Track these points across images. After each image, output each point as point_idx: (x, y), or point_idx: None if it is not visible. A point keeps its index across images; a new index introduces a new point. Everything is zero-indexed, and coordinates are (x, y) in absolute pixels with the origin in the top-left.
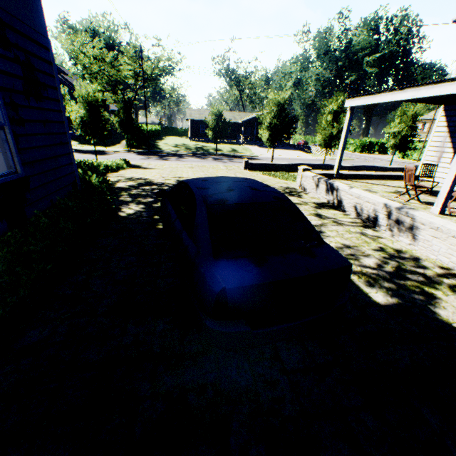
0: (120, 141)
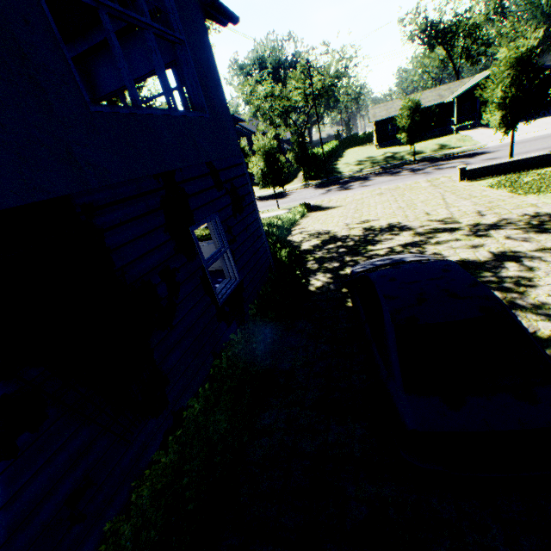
0: (296, 174)
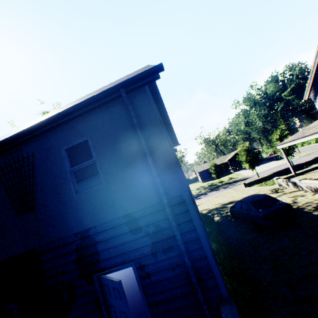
0: None
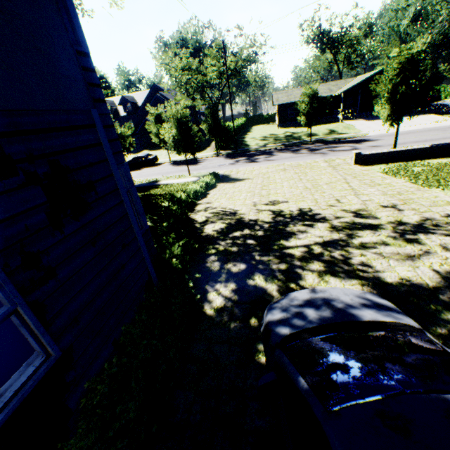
0: (210, 143)
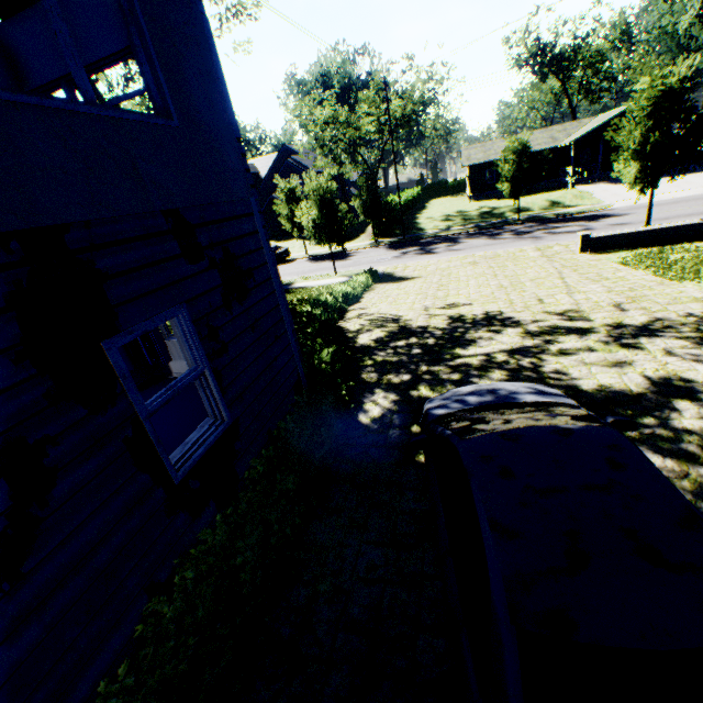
0: (365, 228)
